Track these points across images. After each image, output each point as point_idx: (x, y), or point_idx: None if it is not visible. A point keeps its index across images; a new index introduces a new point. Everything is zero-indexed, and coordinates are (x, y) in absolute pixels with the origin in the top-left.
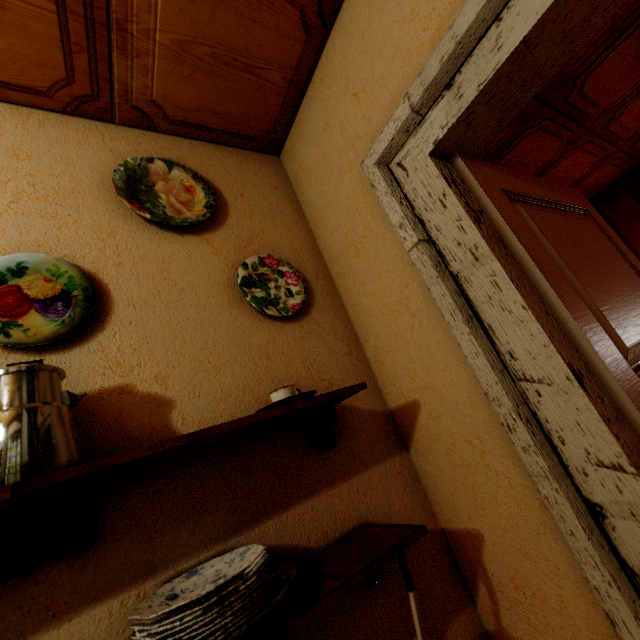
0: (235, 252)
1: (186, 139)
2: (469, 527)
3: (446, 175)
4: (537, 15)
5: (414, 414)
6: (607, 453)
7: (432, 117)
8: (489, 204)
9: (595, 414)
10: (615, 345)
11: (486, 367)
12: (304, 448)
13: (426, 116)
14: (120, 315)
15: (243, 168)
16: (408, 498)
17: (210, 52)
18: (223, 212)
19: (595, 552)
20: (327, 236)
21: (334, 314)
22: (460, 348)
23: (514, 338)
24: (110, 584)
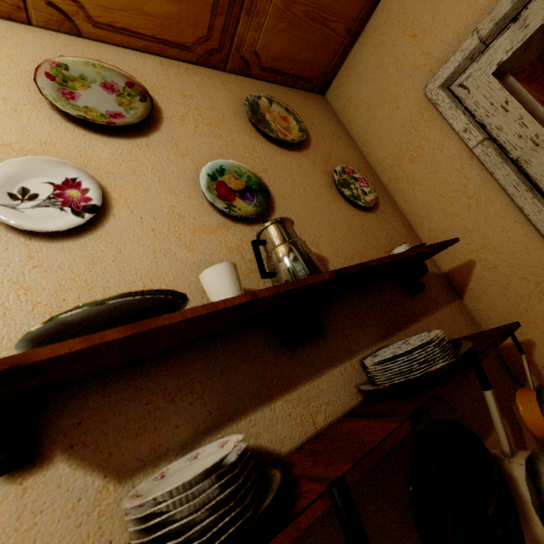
0: (323, 164)
1: (267, 83)
2: (521, 339)
3: (505, 88)
4: None
5: (469, 270)
6: None
7: (496, 45)
8: (538, 107)
9: None
10: None
11: None
12: (404, 292)
13: (490, 45)
14: (279, 203)
15: (307, 104)
16: (469, 328)
17: (303, 9)
18: (307, 136)
19: None
20: (378, 152)
21: (392, 208)
22: (523, 210)
23: None
24: (335, 358)
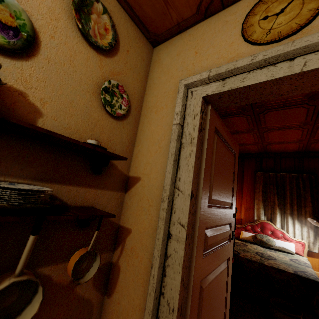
0: (109, 73)
1: (119, 5)
2: (129, 227)
3: (202, 108)
4: (257, 81)
5: (136, 182)
6: (183, 221)
7: (212, 85)
8: (207, 128)
9: (188, 208)
10: (209, 195)
11: (169, 178)
12: (87, 168)
13: (211, 83)
14: (39, 60)
15: (136, 40)
16: (114, 208)
17: None
18: (115, 52)
19: (161, 246)
20: (150, 96)
21: (132, 128)
22: (166, 168)
23: (184, 174)
24: None
